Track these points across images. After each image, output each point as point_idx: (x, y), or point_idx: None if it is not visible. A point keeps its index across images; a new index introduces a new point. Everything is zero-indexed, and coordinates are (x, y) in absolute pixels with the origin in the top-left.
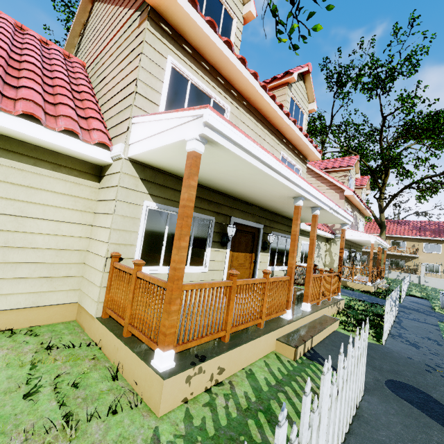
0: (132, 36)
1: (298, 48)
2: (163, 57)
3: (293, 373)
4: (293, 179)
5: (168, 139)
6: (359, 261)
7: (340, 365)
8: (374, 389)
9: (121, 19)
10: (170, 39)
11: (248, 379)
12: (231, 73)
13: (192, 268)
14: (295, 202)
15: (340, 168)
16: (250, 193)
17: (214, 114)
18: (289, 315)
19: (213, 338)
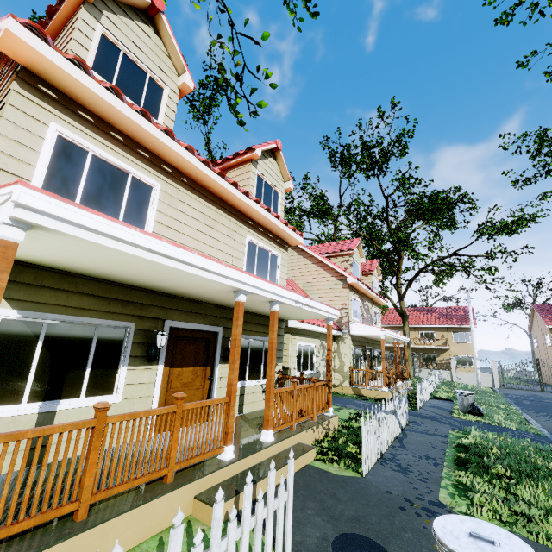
0: (1, 97)
1: (244, 123)
2: (42, 124)
3: None
4: (216, 269)
5: None
6: (379, 361)
7: (170, 546)
8: None
9: (1, 78)
10: (55, 104)
11: None
12: (156, 146)
13: (90, 399)
14: (236, 297)
15: (341, 253)
16: (181, 288)
17: (32, 191)
18: (229, 453)
19: (45, 520)
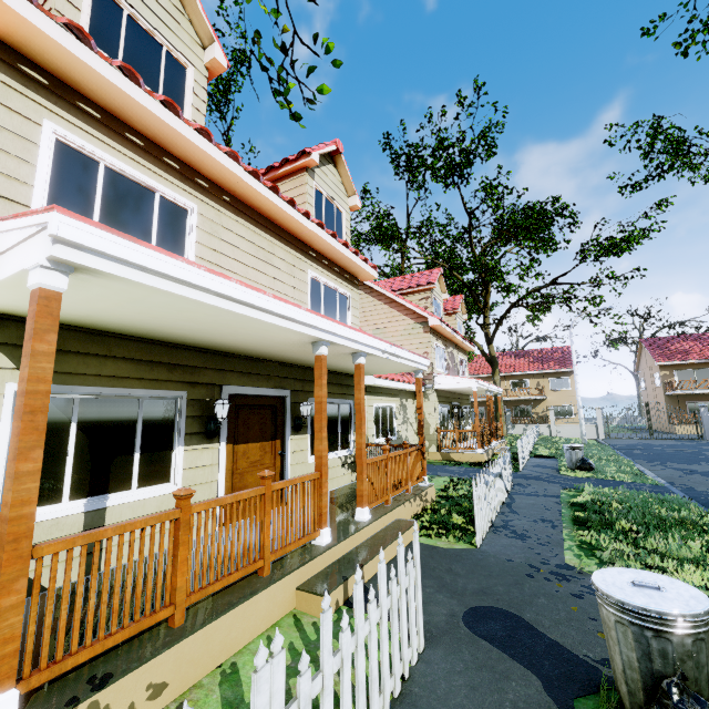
0: None
1: (300, 116)
2: (32, 123)
3: (315, 645)
4: (295, 315)
5: (7, 267)
6: (468, 419)
7: (323, 632)
8: (443, 634)
9: None
10: (46, 93)
11: (222, 687)
12: (188, 152)
13: (145, 490)
14: (316, 350)
15: (419, 288)
16: (243, 343)
17: (73, 220)
18: (326, 537)
19: (140, 630)
